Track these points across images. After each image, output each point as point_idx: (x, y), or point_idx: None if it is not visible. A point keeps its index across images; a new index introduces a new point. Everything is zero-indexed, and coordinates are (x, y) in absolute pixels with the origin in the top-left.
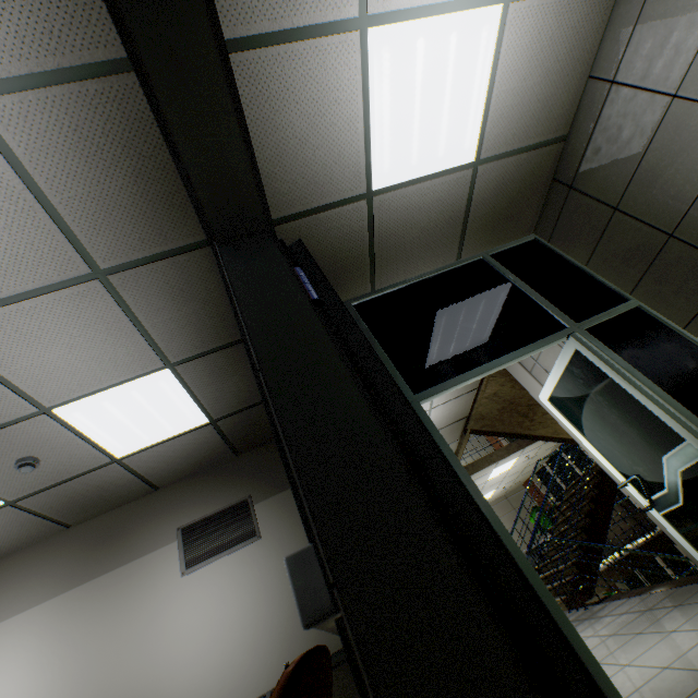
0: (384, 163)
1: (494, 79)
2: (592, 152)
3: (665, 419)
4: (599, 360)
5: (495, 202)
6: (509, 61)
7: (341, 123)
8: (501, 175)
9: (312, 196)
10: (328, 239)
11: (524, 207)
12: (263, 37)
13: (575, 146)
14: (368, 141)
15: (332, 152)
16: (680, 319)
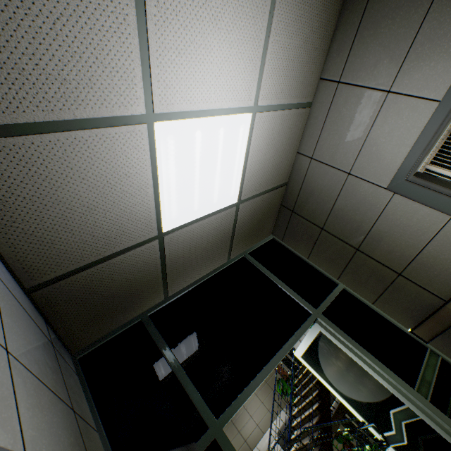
0: (172, 212)
1: (248, 154)
2: (304, 194)
3: (390, 389)
4: (338, 342)
5: (250, 222)
6: (257, 144)
7: (132, 190)
8: (253, 207)
9: (104, 247)
10: (123, 274)
11: (266, 222)
12: (36, 124)
13: (293, 188)
14: (157, 199)
15: (123, 211)
16: (369, 298)
